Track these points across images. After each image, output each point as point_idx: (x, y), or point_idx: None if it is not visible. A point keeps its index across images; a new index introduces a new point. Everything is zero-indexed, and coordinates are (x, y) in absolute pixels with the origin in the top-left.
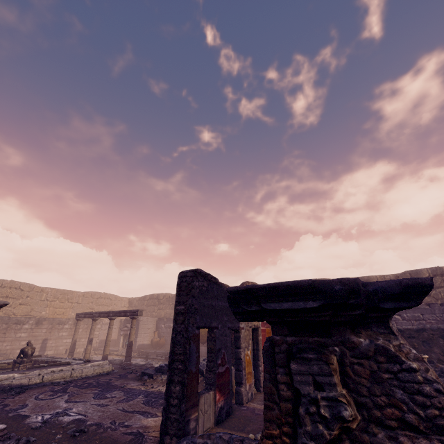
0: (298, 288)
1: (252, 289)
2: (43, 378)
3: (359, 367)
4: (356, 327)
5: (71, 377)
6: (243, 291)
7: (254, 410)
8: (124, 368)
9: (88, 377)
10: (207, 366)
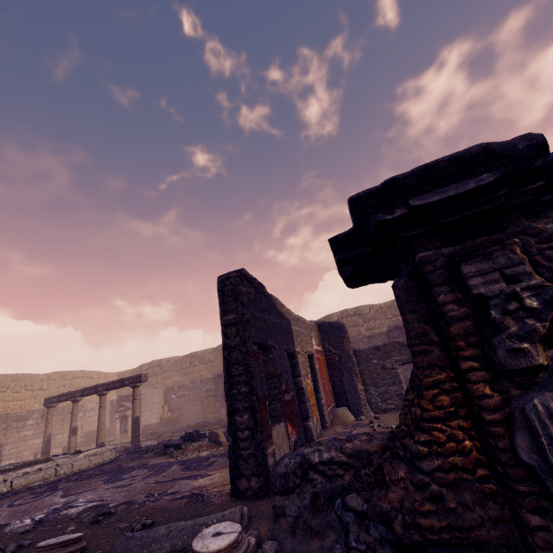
0: (466, 161)
1: (395, 181)
2: (12, 484)
3: (550, 252)
4: (528, 217)
5: (56, 475)
6: (380, 191)
7: None
8: (133, 451)
9: (83, 471)
10: (270, 396)
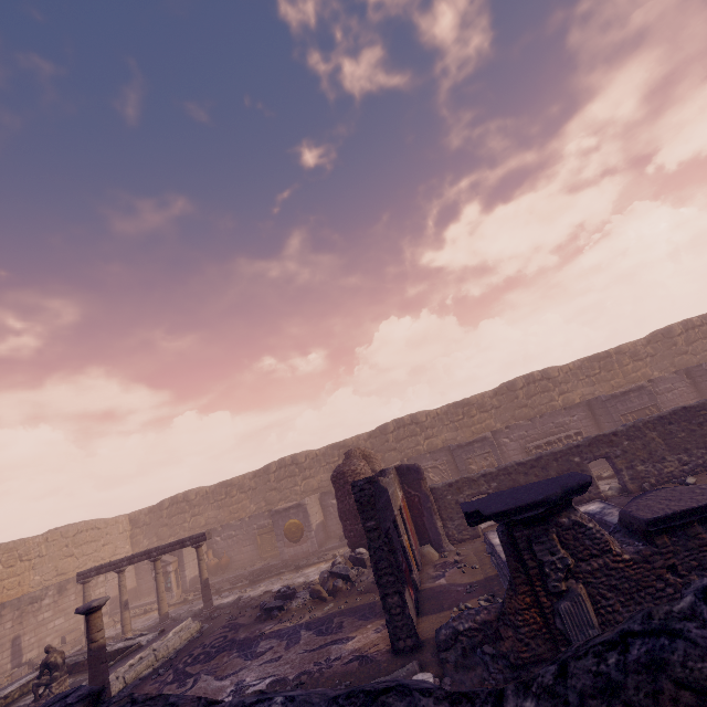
0: (533, 504)
1: (505, 511)
2: (125, 680)
3: (566, 535)
4: (558, 512)
5: (157, 660)
6: (498, 513)
7: (434, 589)
8: (214, 617)
9: (179, 649)
10: None
